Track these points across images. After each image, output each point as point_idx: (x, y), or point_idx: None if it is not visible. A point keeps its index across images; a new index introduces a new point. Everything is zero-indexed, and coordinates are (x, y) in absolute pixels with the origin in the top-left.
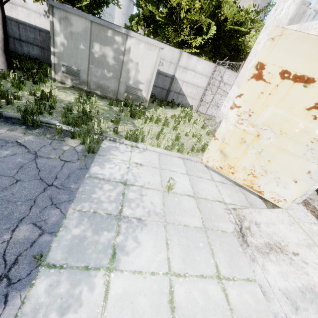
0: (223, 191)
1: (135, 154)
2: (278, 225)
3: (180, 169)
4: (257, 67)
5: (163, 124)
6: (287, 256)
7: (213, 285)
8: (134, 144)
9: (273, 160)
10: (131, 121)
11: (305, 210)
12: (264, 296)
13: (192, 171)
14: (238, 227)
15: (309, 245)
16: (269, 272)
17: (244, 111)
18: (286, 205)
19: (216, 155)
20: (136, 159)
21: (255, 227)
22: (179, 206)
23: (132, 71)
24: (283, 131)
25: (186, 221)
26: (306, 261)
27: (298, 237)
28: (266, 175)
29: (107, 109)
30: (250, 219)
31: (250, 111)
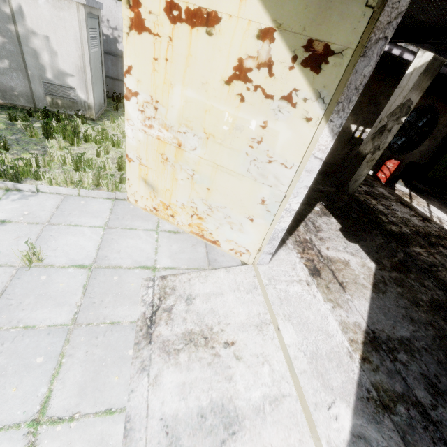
0: (166, 246)
1: (5, 204)
2: (225, 296)
3: (94, 219)
4: (130, 2)
5: (112, 145)
6: (212, 350)
7: (8, 444)
8: (10, 185)
9: (213, 187)
10: (43, 144)
11: (296, 261)
12: (123, 438)
13: (121, 219)
14: (150, 311)
15: (263, 323)
16: (160, 387)
17: (146, 101)
18: (252, 259)
19: (141, 188)
20: (0, 213)
21: (183, 305)
22: (39, 290)
23: (44, 54)
24: (209, 133)
25: (35, 319)
26: (241, 355)
27: (250, 312)
28: (212, 213)
29: (0, 127)
30: (182, 292)
31: (153, 100)
